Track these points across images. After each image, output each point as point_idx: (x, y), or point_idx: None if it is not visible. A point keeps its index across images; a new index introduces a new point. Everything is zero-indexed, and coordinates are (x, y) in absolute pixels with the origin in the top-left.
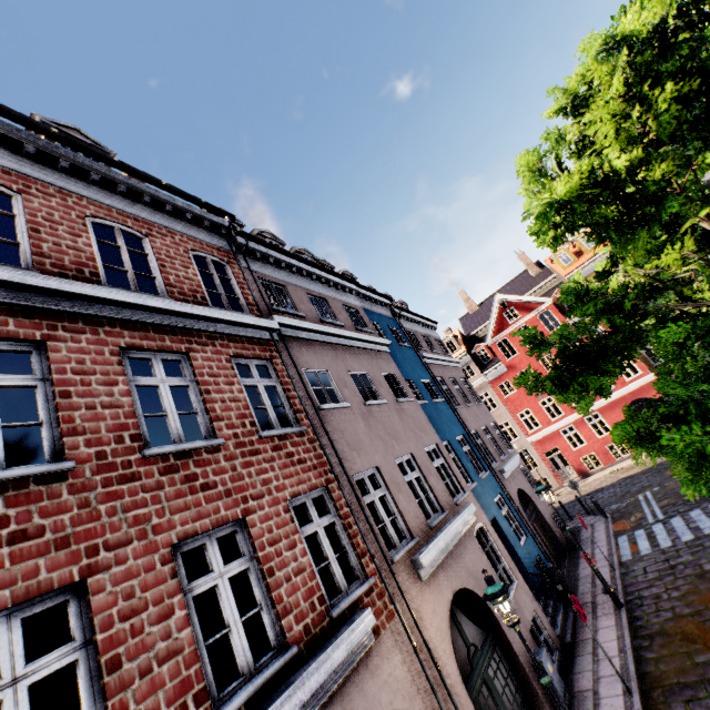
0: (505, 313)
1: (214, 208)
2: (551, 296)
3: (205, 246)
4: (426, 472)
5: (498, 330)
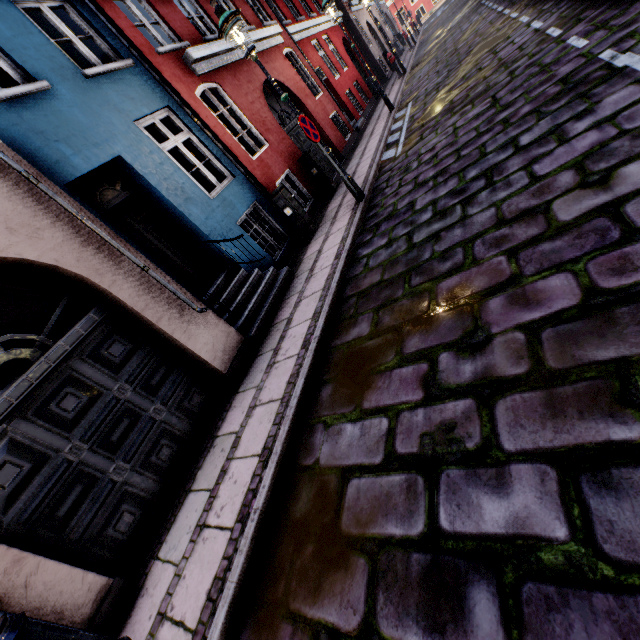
0: None
1: None
2: None
3: None
4: None
5: None
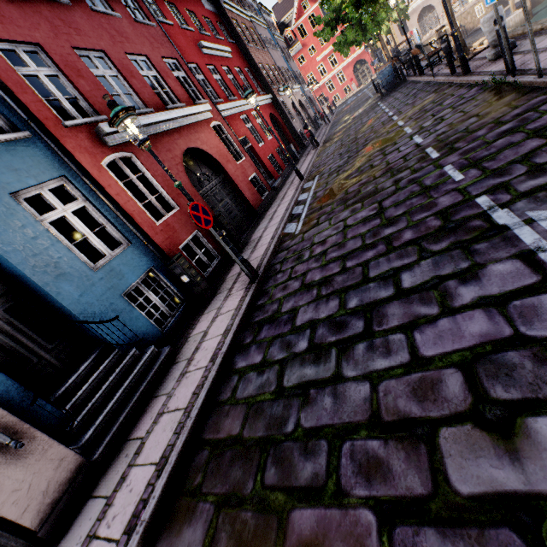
0: (302, 4)
1: None
2: None
3: None
4: (287, 74)
5: (298, 17)
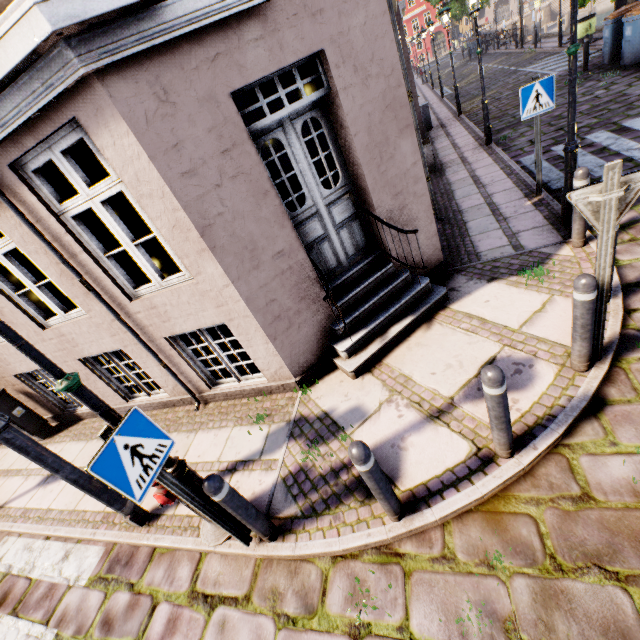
0: None
1: None
2: None
3: None
4: None
5: None
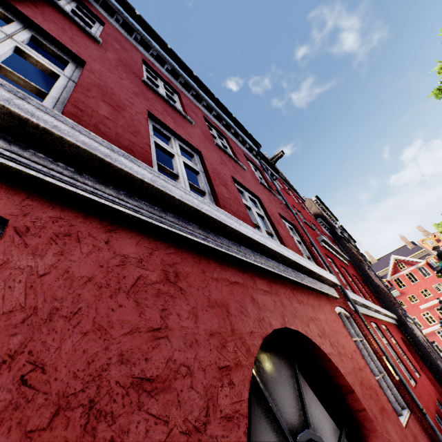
0: (397, 265)
1: (336, 218)
2: (424, 259)
3: (338, 229)
4: None
5: (393, 273)
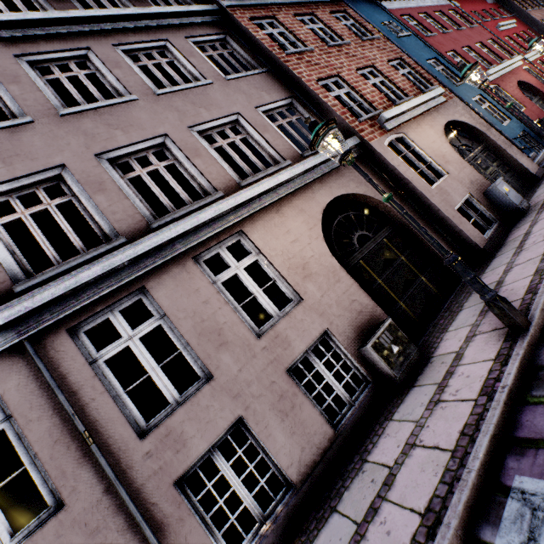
0: None
1: None
2: None
3: None
4: None
5: None
